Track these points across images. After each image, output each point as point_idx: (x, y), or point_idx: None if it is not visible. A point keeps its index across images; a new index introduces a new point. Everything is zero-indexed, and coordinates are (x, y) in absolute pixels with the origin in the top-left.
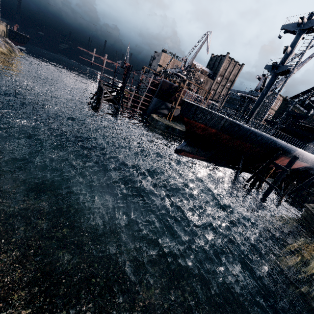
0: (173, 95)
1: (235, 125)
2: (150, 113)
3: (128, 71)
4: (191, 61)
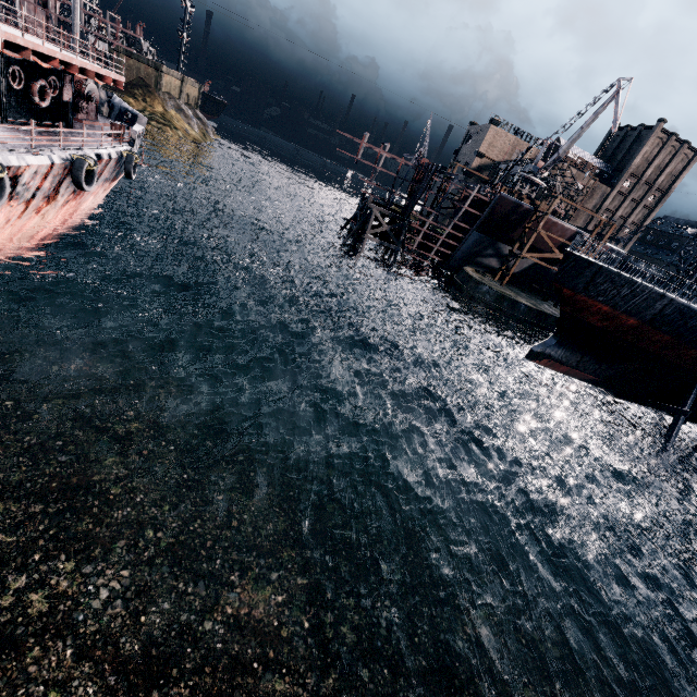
0: (519, 228)
1: (692, 315)
2: (457, 264)
3: (427, 177)
4: (566, 147)
